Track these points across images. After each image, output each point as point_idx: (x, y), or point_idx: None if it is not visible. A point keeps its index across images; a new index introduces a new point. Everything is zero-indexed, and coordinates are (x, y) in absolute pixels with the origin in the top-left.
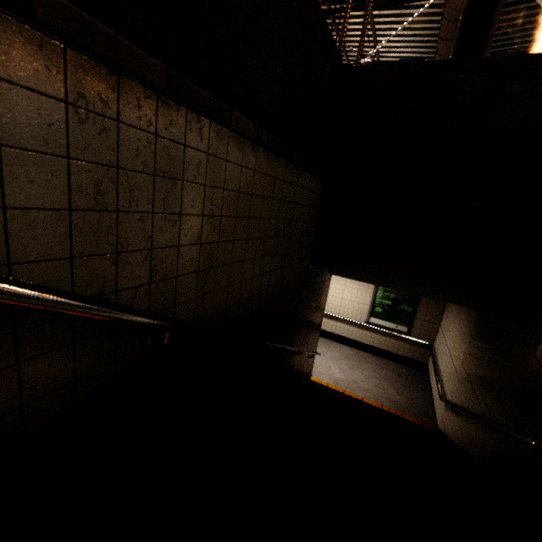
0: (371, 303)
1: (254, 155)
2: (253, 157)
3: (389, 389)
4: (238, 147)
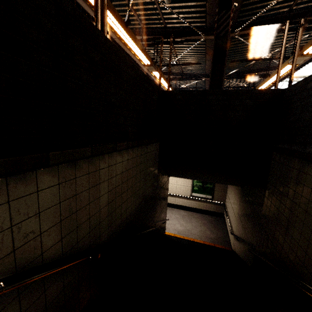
0: (191, 185)
1: (127, 153)
2: (127, 155)
3: (206, 231)
4: (120, 155)
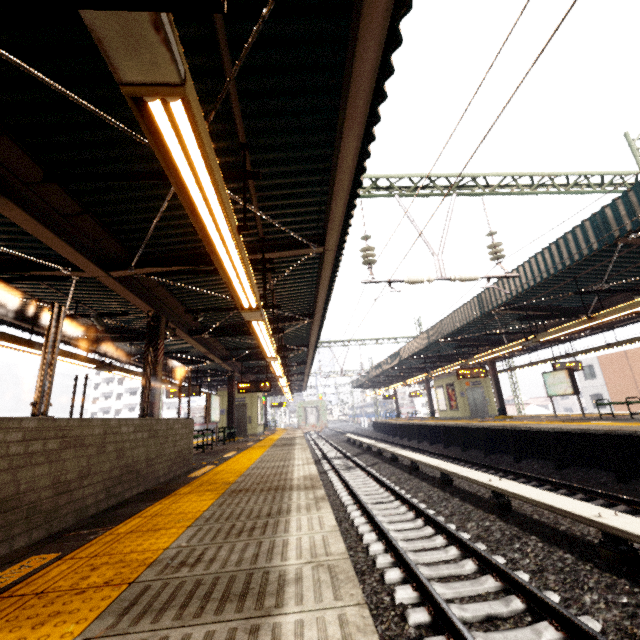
0: None
1: None
2: None
3: None
4: None
